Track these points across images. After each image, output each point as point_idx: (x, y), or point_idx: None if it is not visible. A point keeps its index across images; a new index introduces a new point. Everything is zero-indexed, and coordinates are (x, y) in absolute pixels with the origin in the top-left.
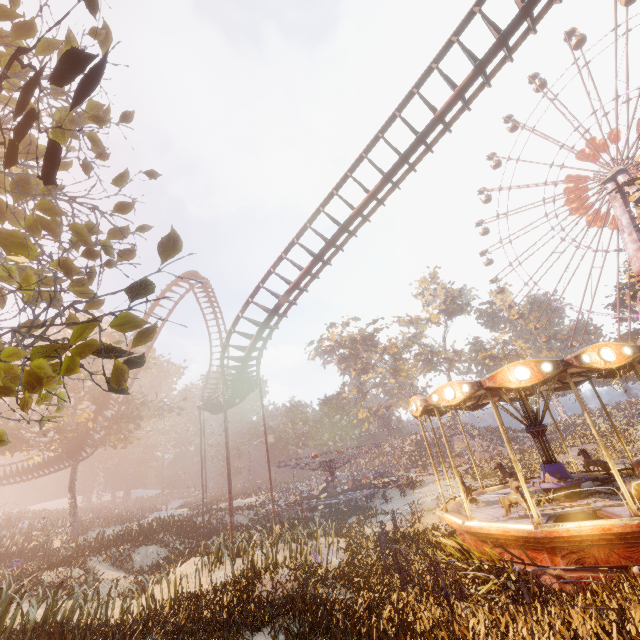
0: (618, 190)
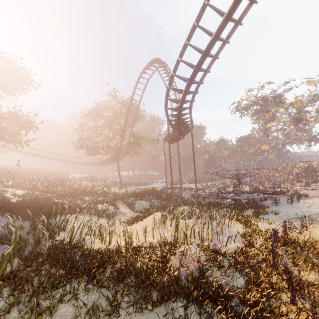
0: None
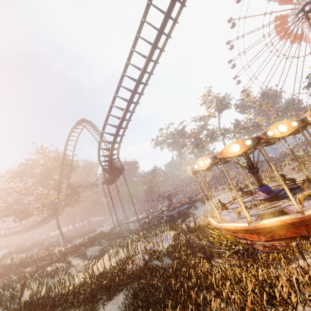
0: (302, 17)
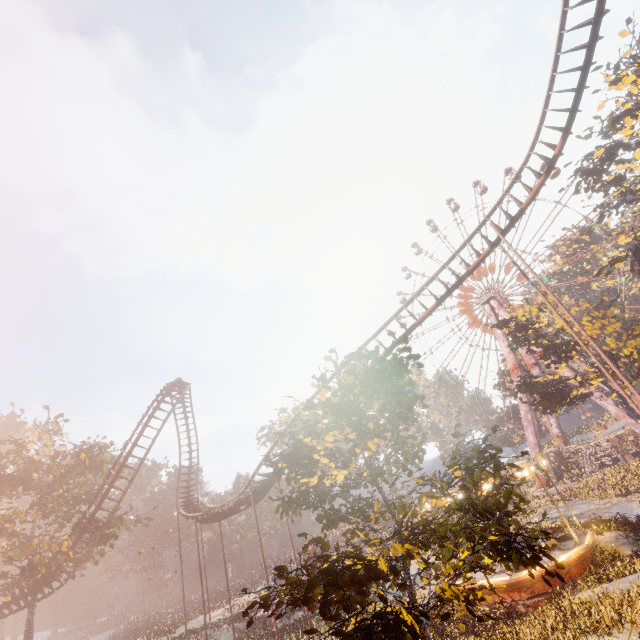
0: (497, 326)
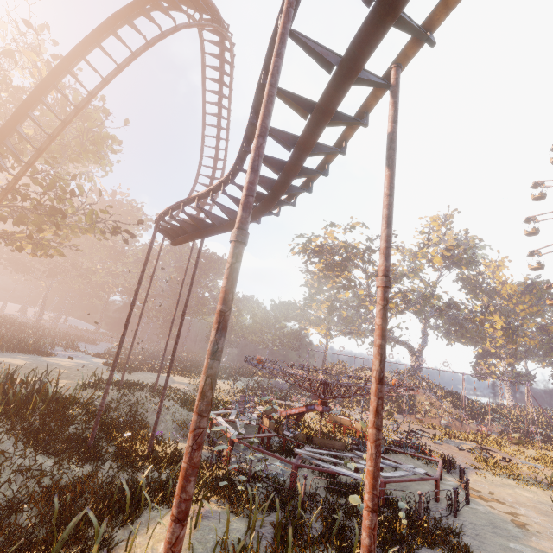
0: None
